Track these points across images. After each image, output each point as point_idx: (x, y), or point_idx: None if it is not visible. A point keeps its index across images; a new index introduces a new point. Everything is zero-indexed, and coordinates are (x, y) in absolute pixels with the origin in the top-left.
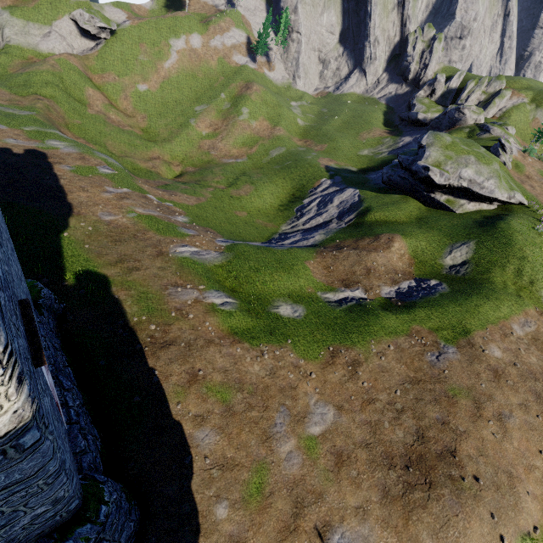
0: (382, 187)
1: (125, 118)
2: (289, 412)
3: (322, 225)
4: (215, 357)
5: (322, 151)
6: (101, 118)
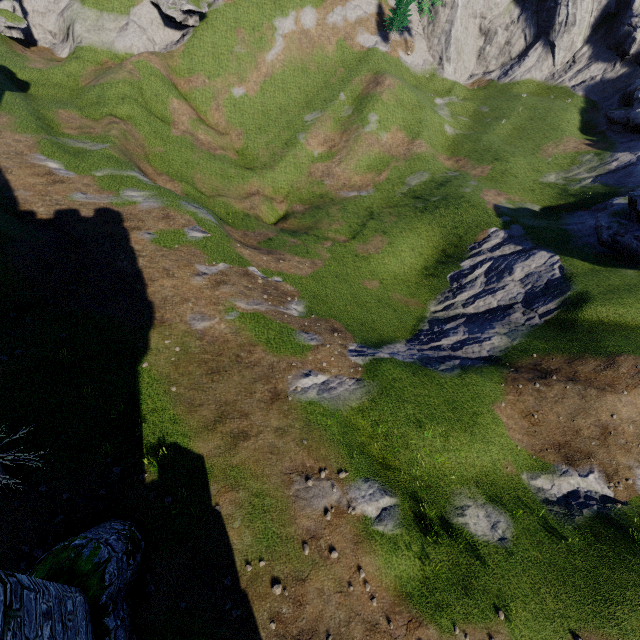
0: (599, 251)
1: (217, 137)
2: None
3: (497, 312)
4: None
5: (484, 177)
6: (187, 140)
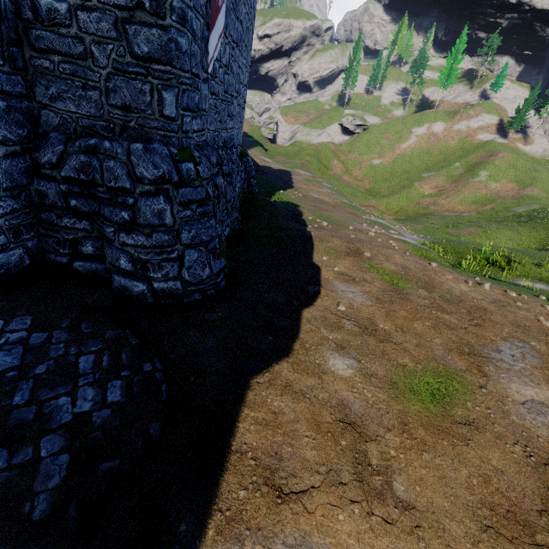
0: None
1: (355, 180)
2: (539, 356)
3: None
4: (393, 256)
5: None
6: (336, 177)
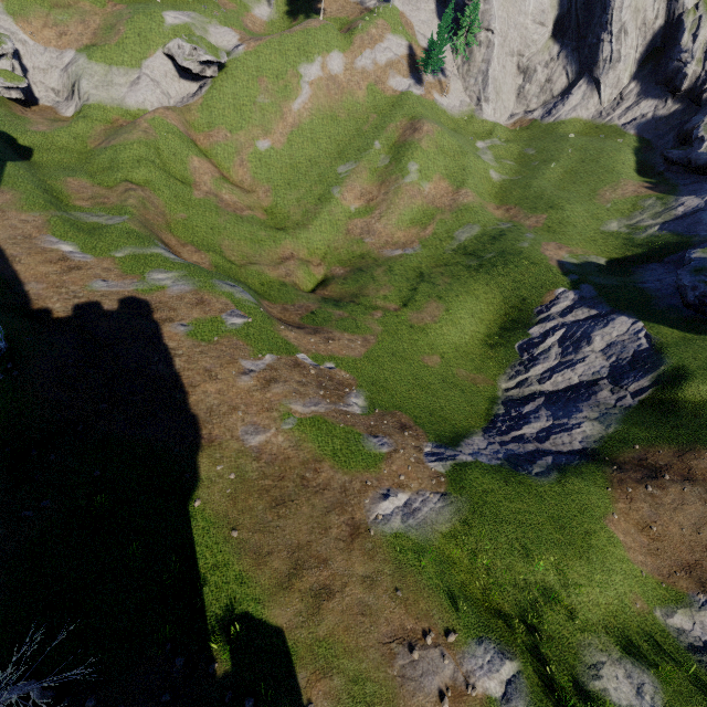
0: (687, 315)
1: (243, 195)
2: None
3: (580, 389)
4: None
5: (540, 228)
6: (211, 202)
